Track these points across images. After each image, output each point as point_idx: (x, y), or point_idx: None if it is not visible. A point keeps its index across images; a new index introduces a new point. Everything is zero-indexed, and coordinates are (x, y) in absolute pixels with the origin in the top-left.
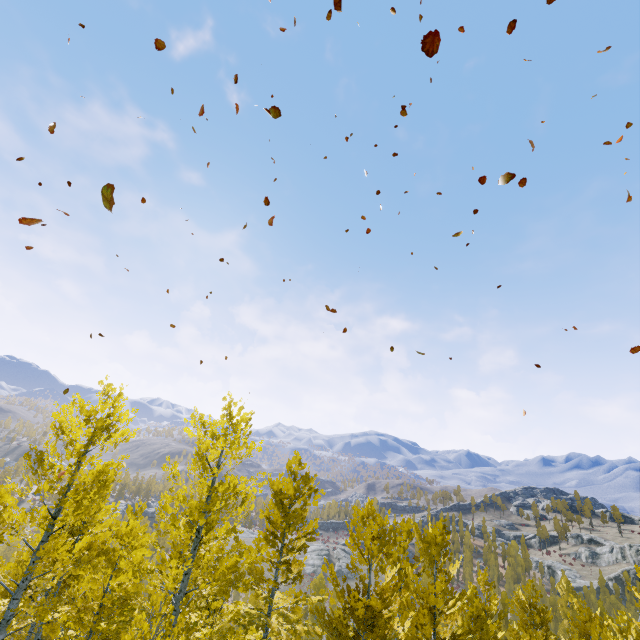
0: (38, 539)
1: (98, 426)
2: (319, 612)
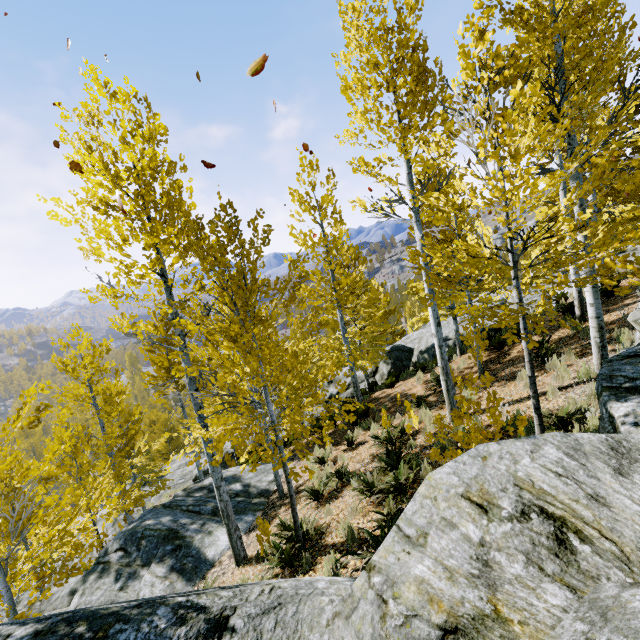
0: None
1: None
2: None
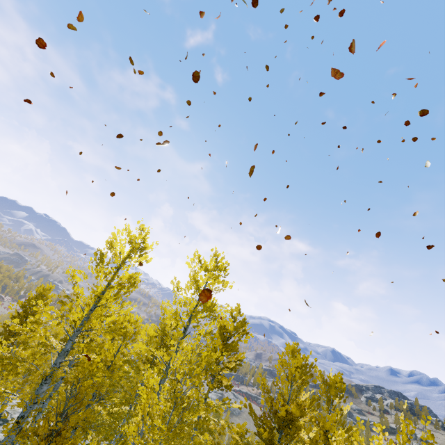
0: (86, 309)
1: (136, 247)
2: (251, 407)
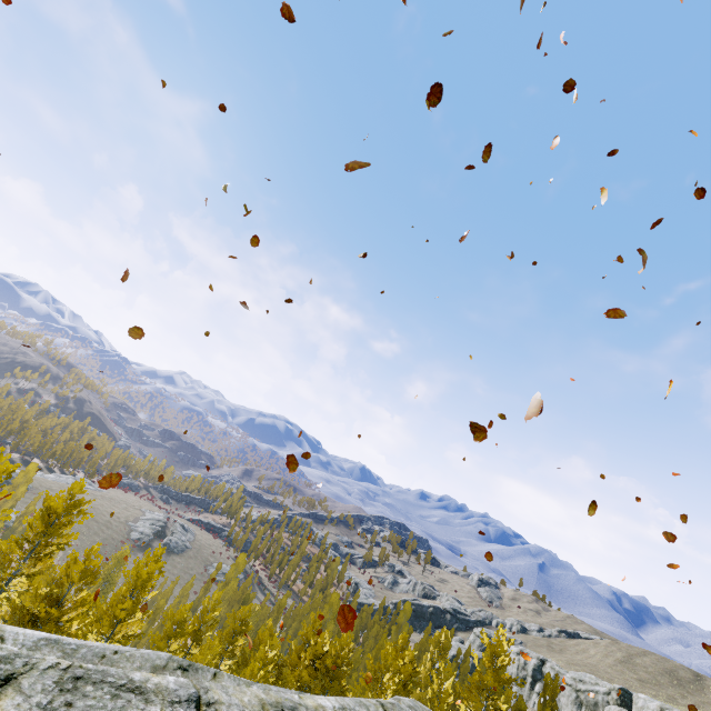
0: None
1: None
2: (16, 608)
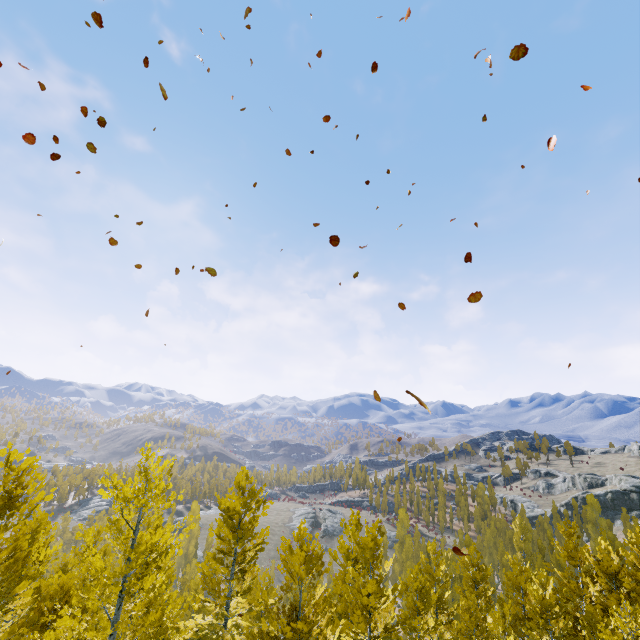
0: None
1: None
2: (254, 637)
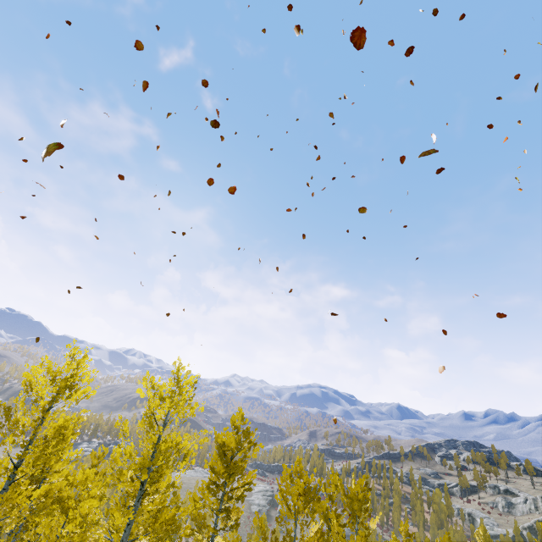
0: (2, 486)
1: (62, 385)
2: None
